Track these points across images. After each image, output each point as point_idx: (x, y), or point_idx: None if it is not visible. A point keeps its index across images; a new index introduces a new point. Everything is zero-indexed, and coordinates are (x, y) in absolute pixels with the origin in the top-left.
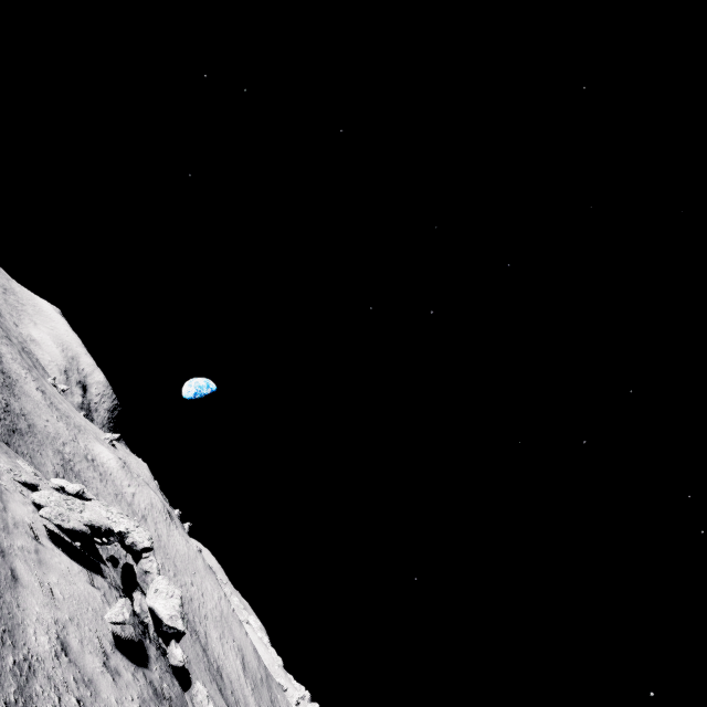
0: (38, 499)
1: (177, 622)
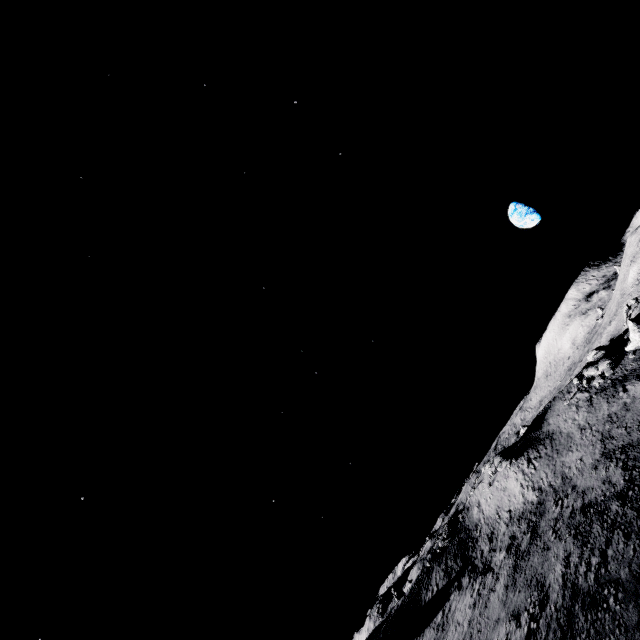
0: (625, 324)
1: (634, 301)
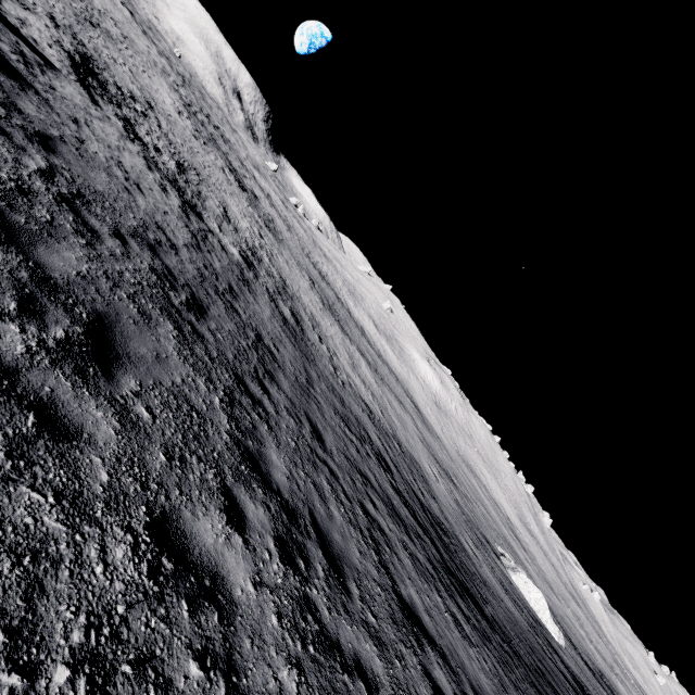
0: None
1: None
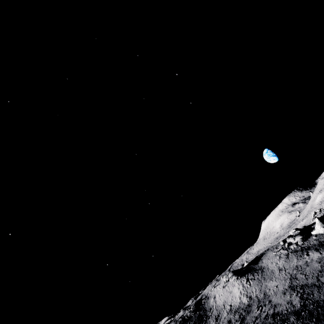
0: (312, 221)
1: (318, 210)
